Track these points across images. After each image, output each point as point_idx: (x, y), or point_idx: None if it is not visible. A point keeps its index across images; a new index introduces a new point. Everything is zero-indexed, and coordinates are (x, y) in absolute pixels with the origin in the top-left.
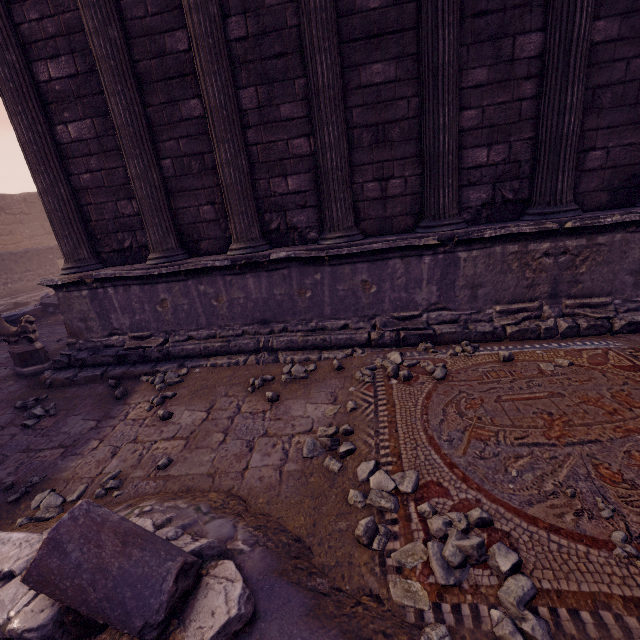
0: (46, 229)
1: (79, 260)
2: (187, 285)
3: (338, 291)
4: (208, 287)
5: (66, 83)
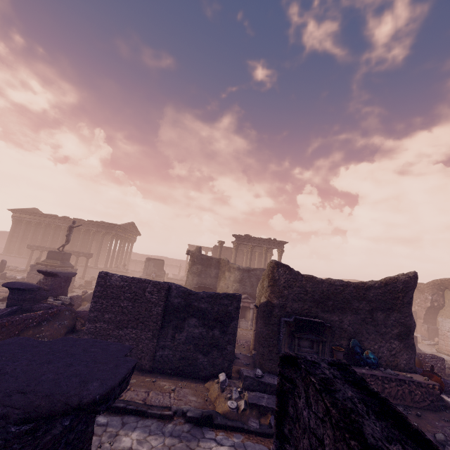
0: (0, 241)
1: (5, 252)
2: (15, 258)
3: (31, 262)
4: (17, 259)
5: (16, 236)
